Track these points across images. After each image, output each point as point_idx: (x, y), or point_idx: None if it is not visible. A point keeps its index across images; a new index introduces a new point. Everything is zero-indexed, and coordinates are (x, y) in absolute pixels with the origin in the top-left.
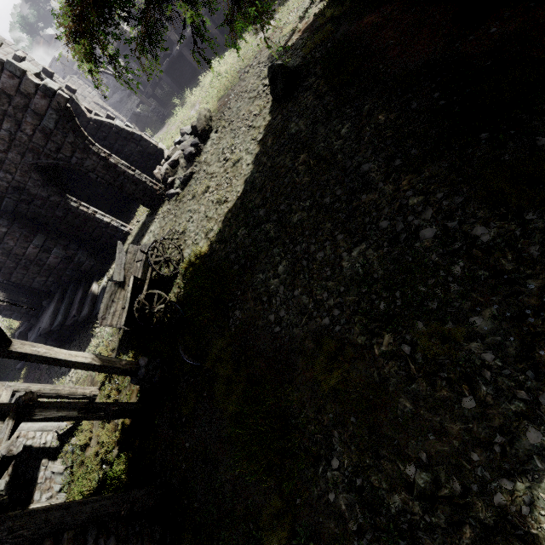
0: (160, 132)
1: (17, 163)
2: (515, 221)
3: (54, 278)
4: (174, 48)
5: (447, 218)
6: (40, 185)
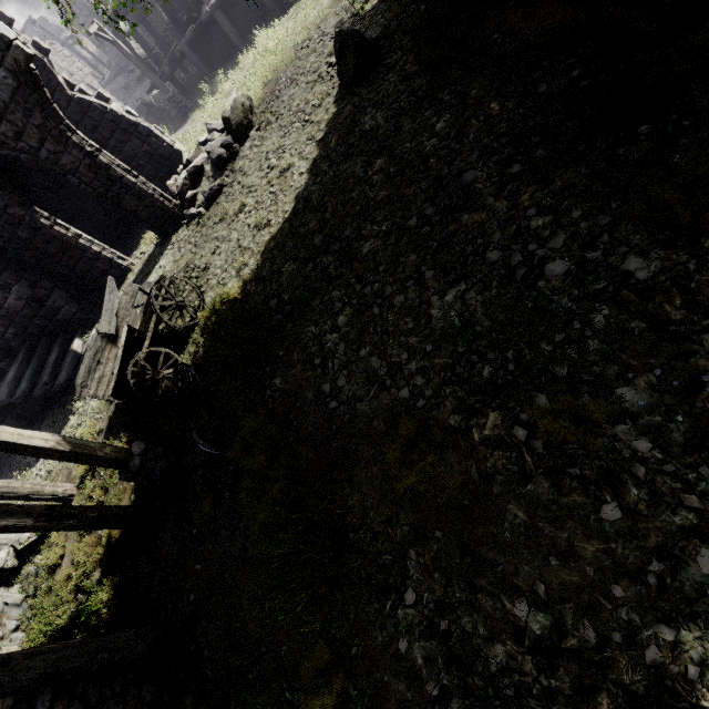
0: (180, 131)
1: None
2: (687, 250)
3: (16, 328)
4: (203, 9)
5: (586, 246)
6: None
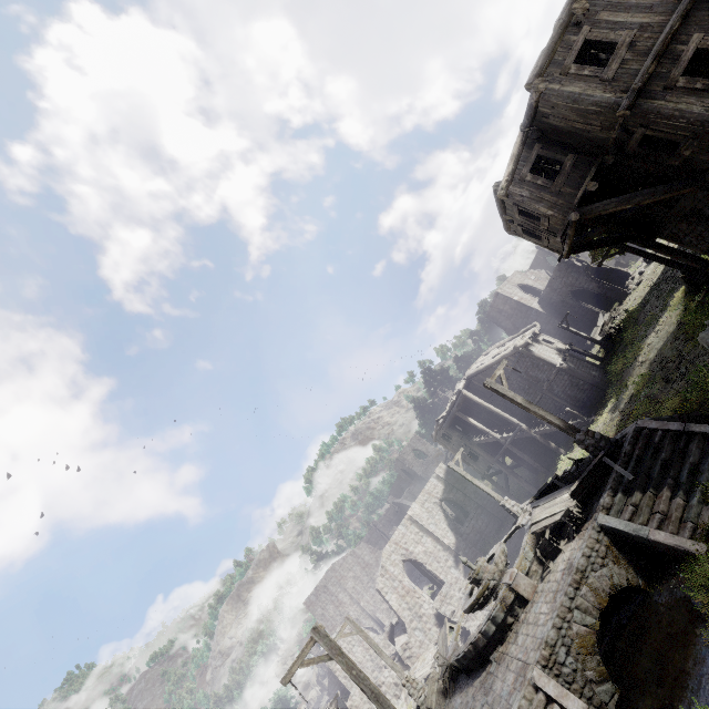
0: (637, 261)
1: (564, 292)
2: None
3: (569, 340)
4: None
5: None
6: (571, 299)
